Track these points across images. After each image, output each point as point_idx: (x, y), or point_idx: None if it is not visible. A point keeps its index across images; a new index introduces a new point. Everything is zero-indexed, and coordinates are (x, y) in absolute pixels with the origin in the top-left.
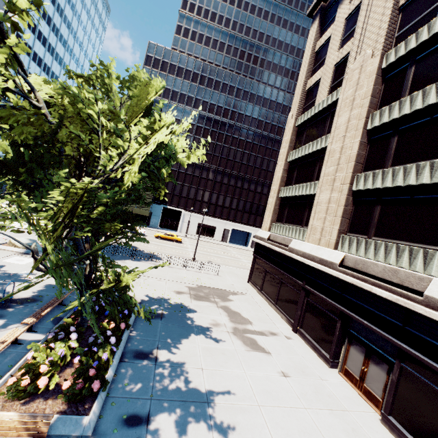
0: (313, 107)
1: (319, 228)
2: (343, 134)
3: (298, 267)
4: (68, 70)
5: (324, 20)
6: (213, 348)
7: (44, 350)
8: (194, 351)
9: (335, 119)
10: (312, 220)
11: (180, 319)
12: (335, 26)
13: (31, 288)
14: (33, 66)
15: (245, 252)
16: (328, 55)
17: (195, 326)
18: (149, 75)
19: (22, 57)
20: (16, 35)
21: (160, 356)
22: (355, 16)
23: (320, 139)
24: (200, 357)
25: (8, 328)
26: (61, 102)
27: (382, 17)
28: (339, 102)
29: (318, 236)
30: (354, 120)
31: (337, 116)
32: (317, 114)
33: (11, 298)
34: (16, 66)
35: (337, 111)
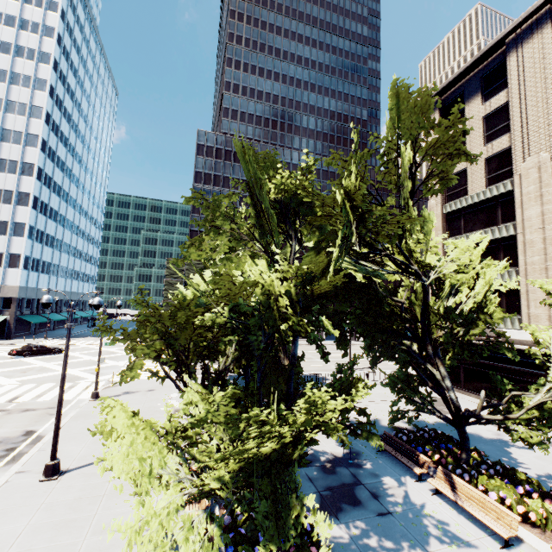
0: (467, 196)
1: (543, 315)
2: (539, 226)
3: (527, 357)
4: (404, 230)
5: (443, 113)
6: (539, 455)
7: (500, 487)
8: (536, 462)
9: (517, 211)
10: (525, 308)
11: (471, 438)
12: (467, 121)
13: (327, 442)
14: (56, 173)
15: (356, 348)
16: (468, 147)
17: (491, 441)
18: (204, 165)
19: (47, 164)
20: (41, 142)
21: (528, 473)
22: (496, 116)
23: (497, 228)
24: (549, 466)
25: (403, 483)
26: (413, 259)
27: (548, 127)
28: (516, 195)
29: (546, 323)
30: (551, 214)
31: (519, 208)
32: (476, 203)
33: (340, 456)
34: (394, 240)
35: (518, 204)
